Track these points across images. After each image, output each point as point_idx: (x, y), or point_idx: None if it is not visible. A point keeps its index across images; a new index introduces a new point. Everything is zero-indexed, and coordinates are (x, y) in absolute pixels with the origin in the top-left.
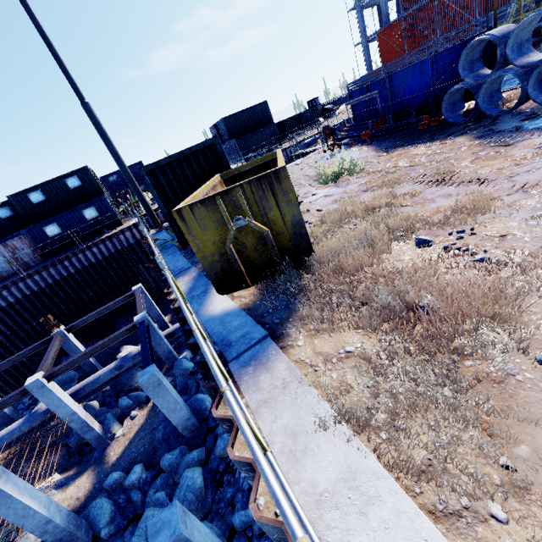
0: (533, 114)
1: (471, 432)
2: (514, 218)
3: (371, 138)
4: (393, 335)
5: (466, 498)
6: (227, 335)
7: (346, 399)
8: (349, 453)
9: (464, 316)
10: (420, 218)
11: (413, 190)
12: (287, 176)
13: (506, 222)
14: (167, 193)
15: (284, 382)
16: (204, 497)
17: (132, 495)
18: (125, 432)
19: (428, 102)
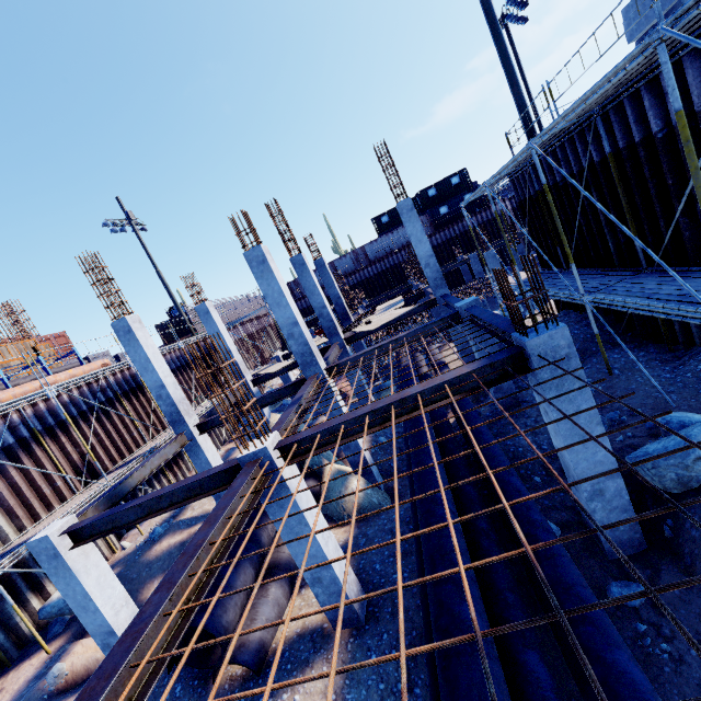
0: None
1: None
2: None
3: None
4: None
5: None
6: None
7: None
8: None
9: None
10: None
11: None
12: None
13: None
14: None
15: None
16: None
17: None
18: None
19: None
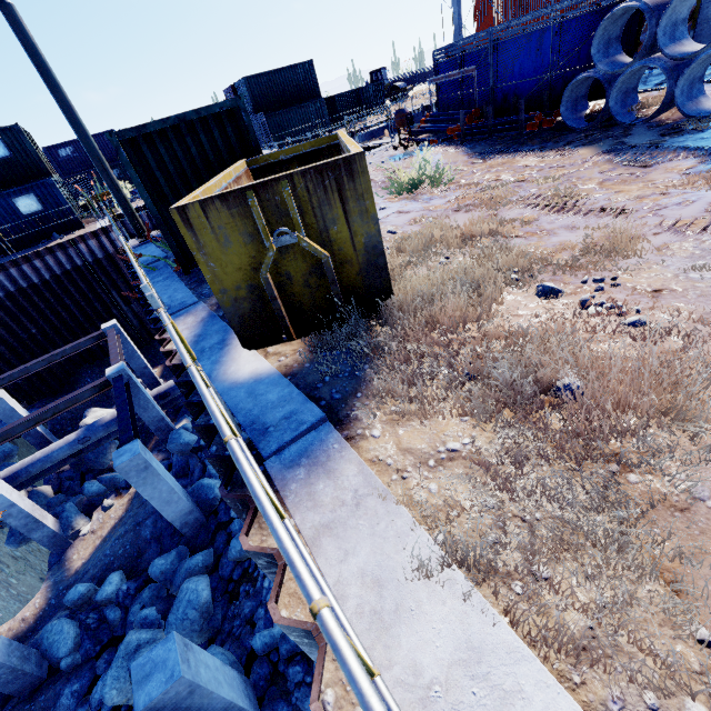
0: (675, 128)
1: (648, 586)
2: (668, 266)
3: (461, 136)
4: (520, 429)
5: (651, 693)
6: (260, 415)
7: (455, 526)
8: (467, 617)
9: (627, 407)
10: (541, 255)
11: (525, 216)
12: (365, 170)
13: (658, 271)
14: (158, 182)
15: (356, 495)
16: (212, 613)
17: (107, 613)
18: (95, 528)
19: (541, 94)
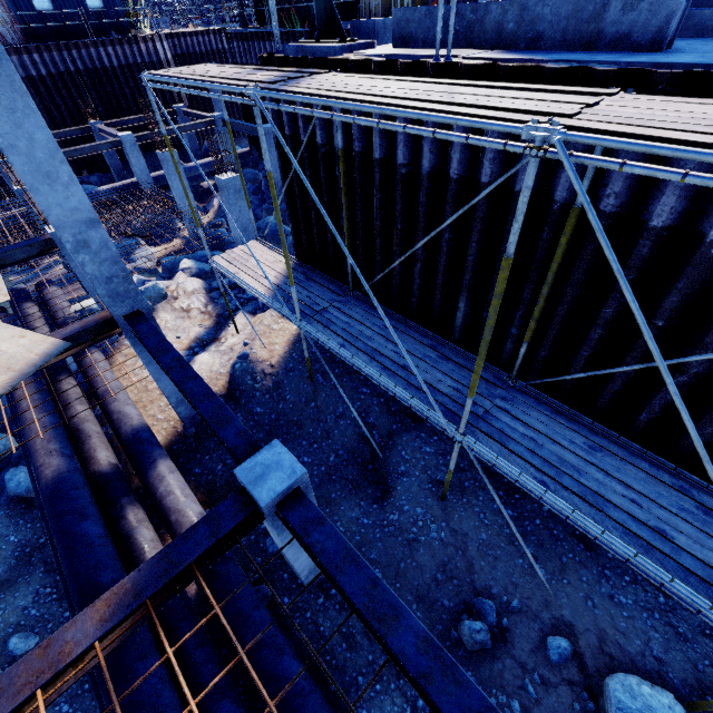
0: None
1: None
2: None
3: None
4: None
5: None
6: None
7: None
8: None
9: None
10: None
11: None
12: None
13: None
14: None
15: None
16: None
17: None
18: None
19: None
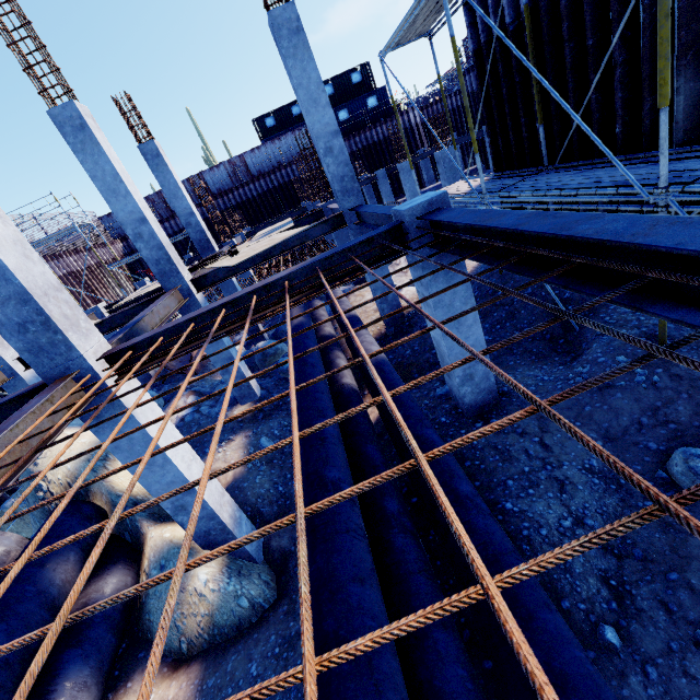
0: None
1: None
2: None
3: None
4: None
5: None
6: None
7: None
8: None
9: None
10: None
11: None
12: None
13: None
14: None
15: None
16: None
17: None
18: None
19: None
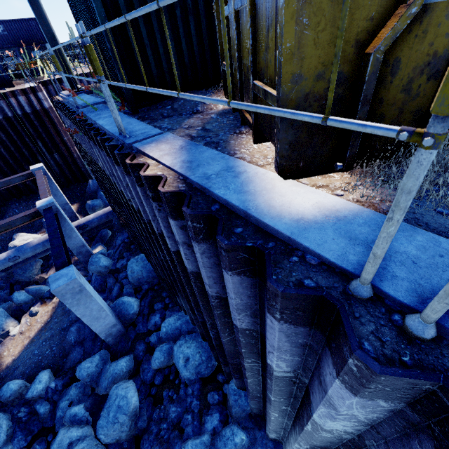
0: None
1: None
2: None
3: None
4: None
5: None
6: (420, 280)
7: None
8: None
9: None
10: None
11: None
12: None
13: None
14: (117, 2)
15: None
16: (138, 415)
17: (37, 408)
18: (23, 329)
19: None
